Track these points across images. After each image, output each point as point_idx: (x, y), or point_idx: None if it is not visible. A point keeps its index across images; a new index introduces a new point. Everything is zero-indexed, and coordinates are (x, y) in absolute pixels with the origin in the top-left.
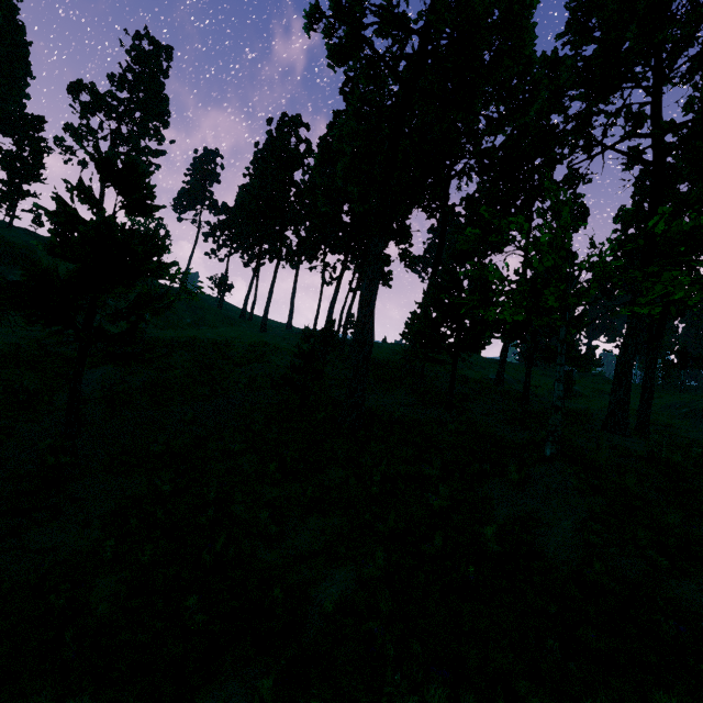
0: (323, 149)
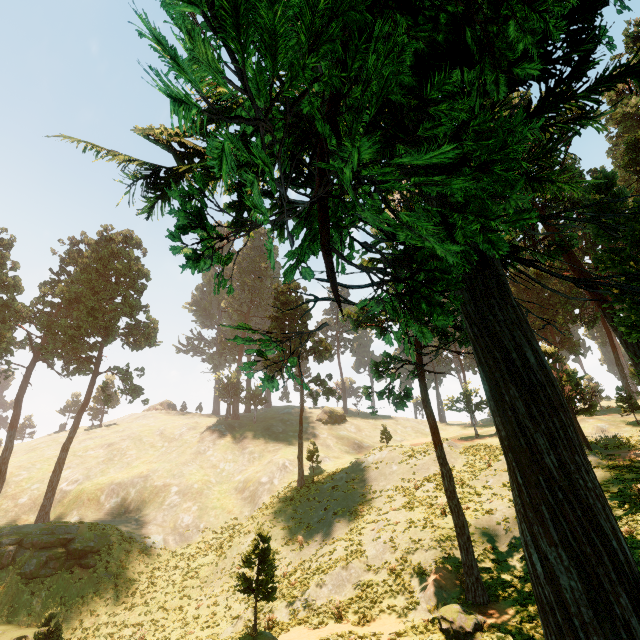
0: None
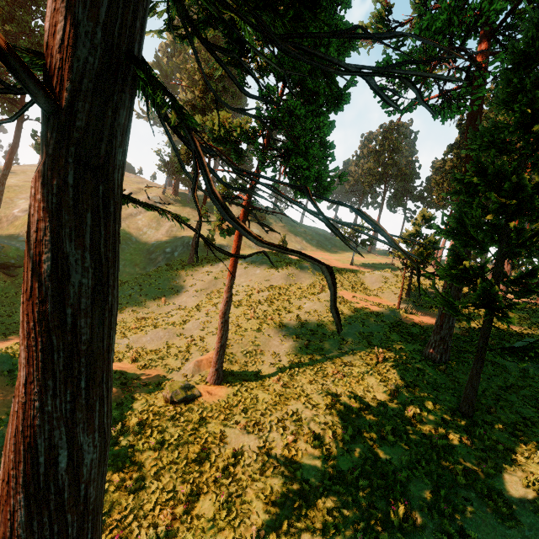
0: (448, 163)
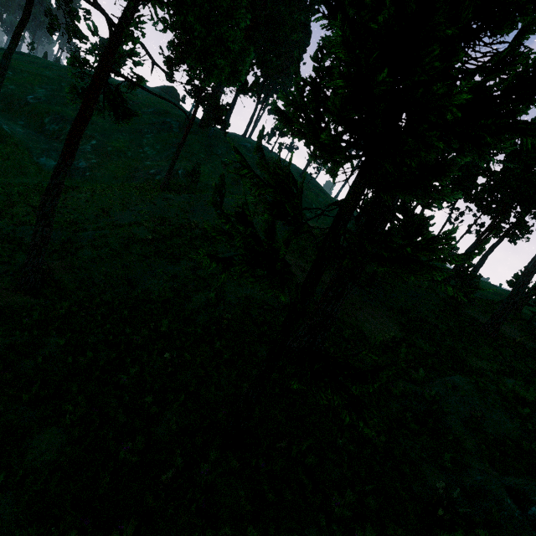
0: None
